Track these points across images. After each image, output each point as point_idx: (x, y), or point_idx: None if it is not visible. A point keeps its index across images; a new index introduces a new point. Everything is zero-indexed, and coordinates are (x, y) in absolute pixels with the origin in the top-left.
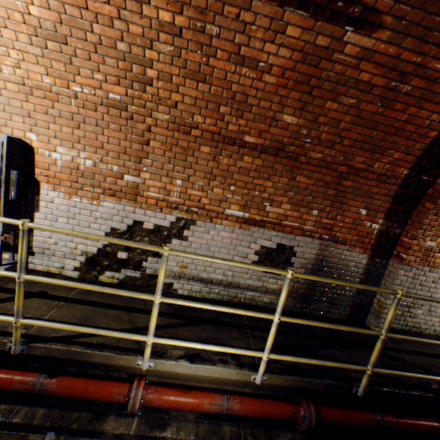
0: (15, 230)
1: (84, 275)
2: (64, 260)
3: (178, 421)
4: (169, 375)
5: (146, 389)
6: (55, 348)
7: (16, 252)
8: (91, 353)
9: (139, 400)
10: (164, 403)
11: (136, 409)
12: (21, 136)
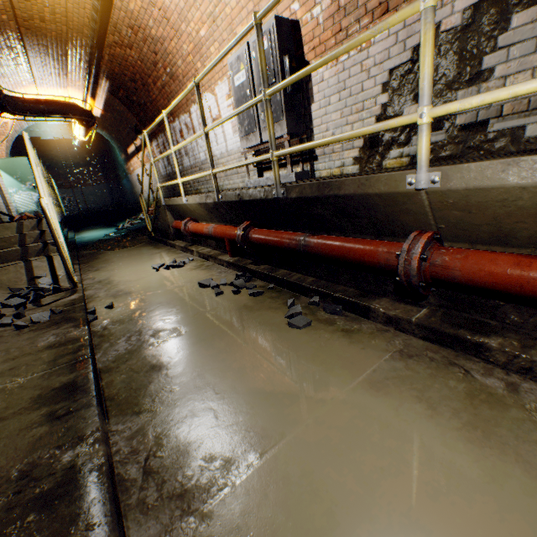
0: (299, 135)
1: (365, 167)
2: (342, 154)
3: (525, 336)
4: (488, 219)
5: (436, 249)
6: (305, 185)
7: (304, 163)
8: (340, 182)
9: (417, 256)
10: (477, 273)
11: (412, 270)
12: (288, 17)
